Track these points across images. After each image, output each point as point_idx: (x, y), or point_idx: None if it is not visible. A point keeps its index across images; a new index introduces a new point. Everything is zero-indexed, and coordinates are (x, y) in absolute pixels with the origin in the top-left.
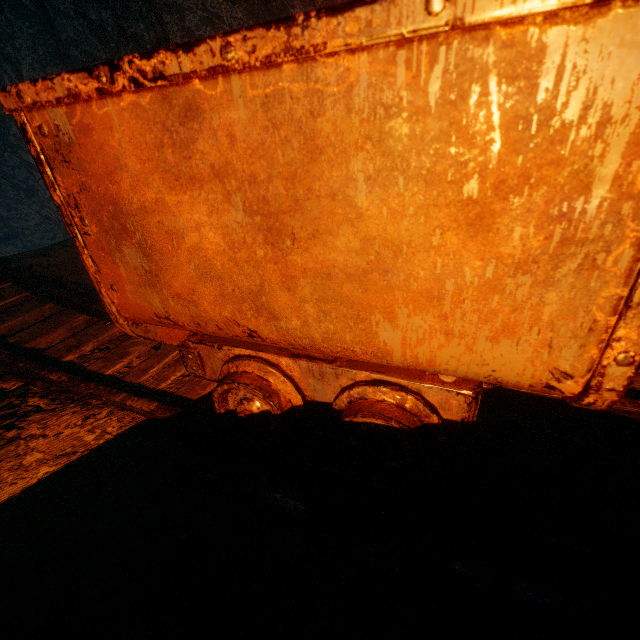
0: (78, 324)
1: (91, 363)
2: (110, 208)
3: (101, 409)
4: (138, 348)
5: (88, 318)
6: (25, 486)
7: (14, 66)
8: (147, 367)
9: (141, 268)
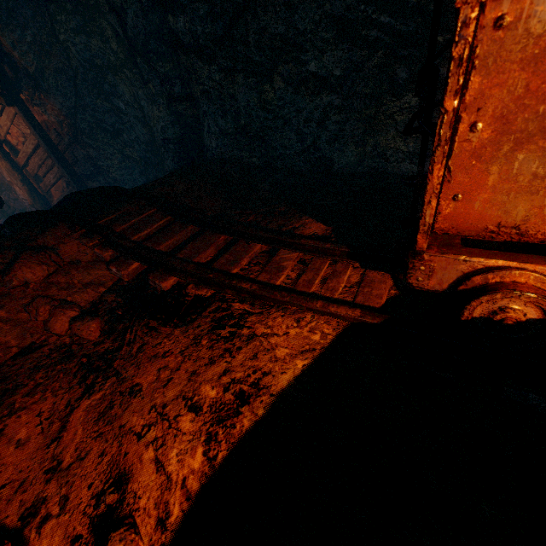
0: (220, 243)
1: (258, 275)
2: (540, 108)
3: (300, 314)
4: (289, 263)
5: (226, 238)
6: (292, 375)
7: (119, 16)
8: (310, 279)
9: (529, 174)
